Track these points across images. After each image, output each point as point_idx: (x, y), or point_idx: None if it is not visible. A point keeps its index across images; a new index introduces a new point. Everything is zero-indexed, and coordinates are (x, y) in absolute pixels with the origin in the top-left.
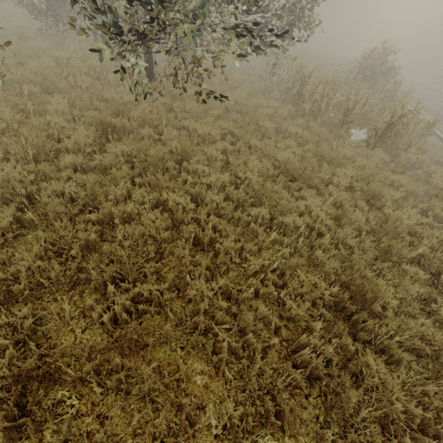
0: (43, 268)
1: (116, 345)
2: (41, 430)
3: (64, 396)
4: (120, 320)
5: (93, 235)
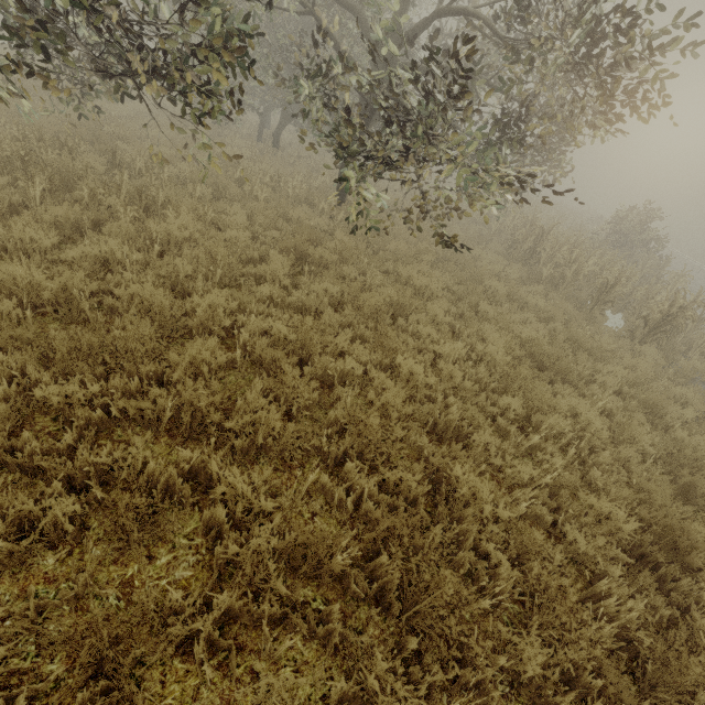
0: (262, 424)
1: (357, 545)
2: (289, 633)
3: (308, 597)
4: (362, 512)
5: (316, 394)
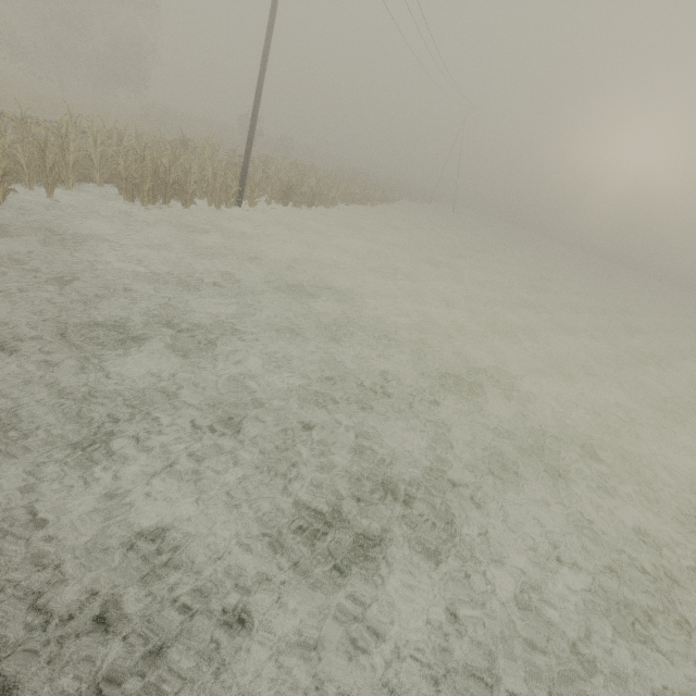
0: None
1: None
2: None
3: None
4: None
5: None
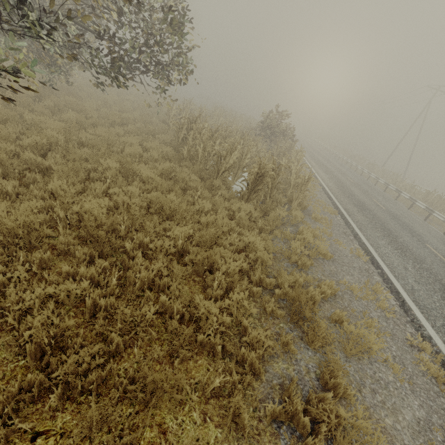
0: None
1: None
2: None
3: None
4: None
5: None
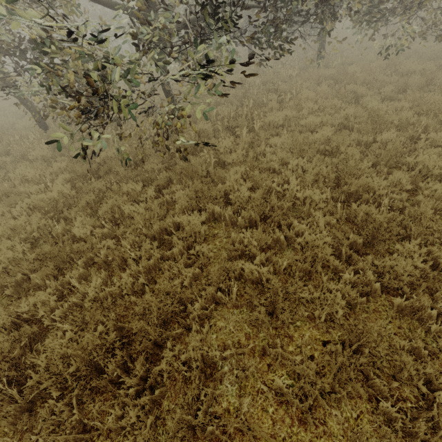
0: None
1: None
2: None
3: None
4: None
5: None
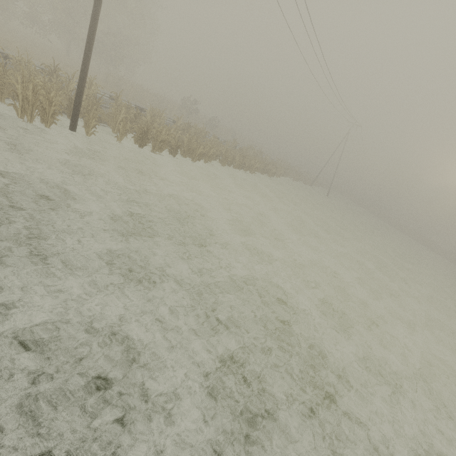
0: None
1: None
2: None
3: None
4: None
5: None
